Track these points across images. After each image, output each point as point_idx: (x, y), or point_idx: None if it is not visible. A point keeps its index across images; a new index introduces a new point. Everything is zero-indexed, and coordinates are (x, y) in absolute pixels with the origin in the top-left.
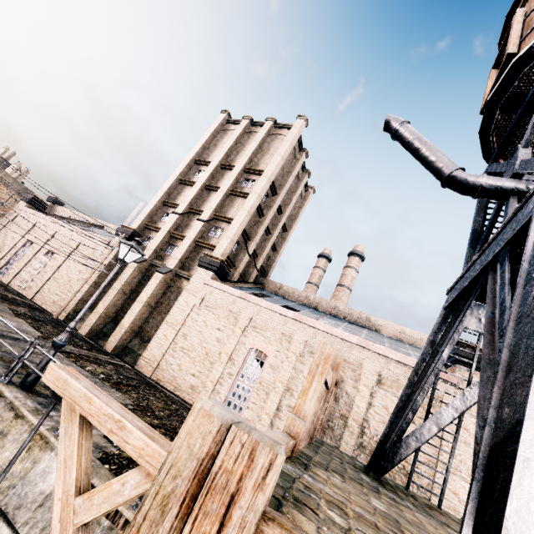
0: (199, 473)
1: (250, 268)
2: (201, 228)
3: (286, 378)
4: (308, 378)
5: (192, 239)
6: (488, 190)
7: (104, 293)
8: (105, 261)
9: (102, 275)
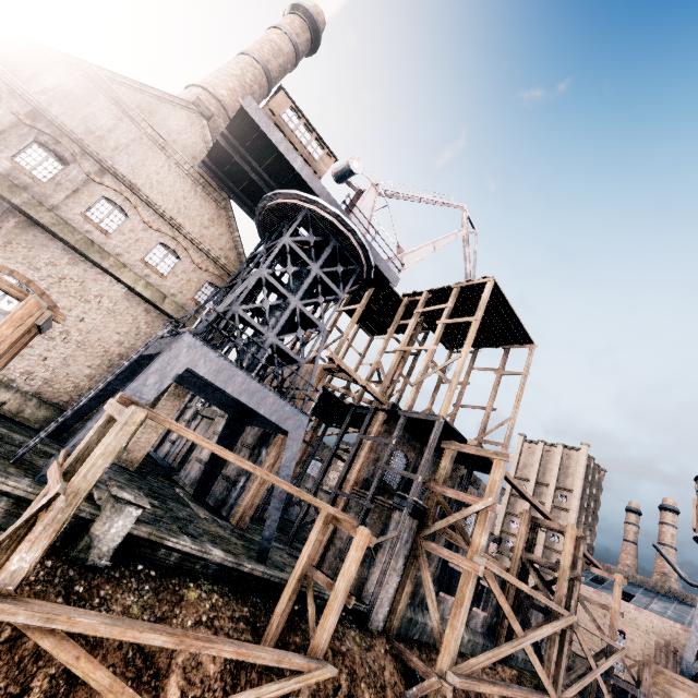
0: (646, 660)
1: None
2: (545, 537)
3: (643, 647)
4: (654, 650)
5: (542, 546)
6: (697, 587)
7: None
8: None
9: None
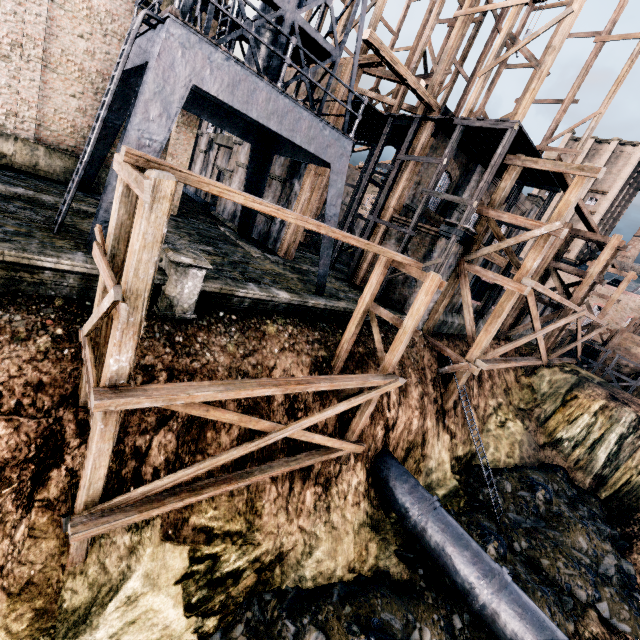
0: (621, 330)
1: (586, 251)
2: None
3: (615, 318)
4: (630, 323)
5: None
6: None
7: None
8: None
9: None
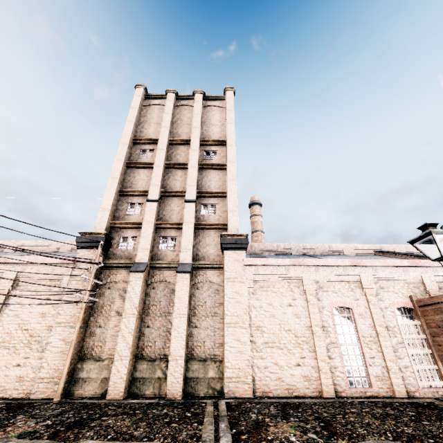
0: None
1: None
2: (194, 209)
3: (381, 320)
4: None
5: (193, 224)
6: None
7: (100, 328)
8: (83, 286)
9: (86, 307)
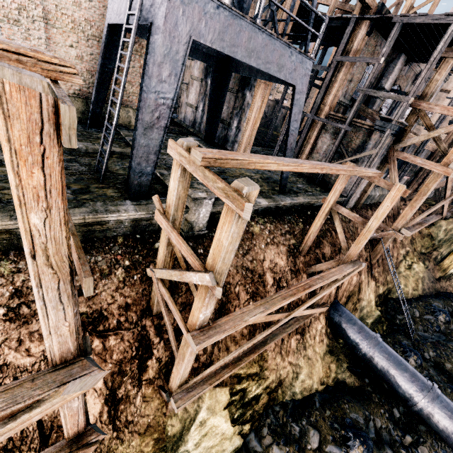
0: None
1: None
2: (448, 103)
3: None
4: None
5: None
6: None
7: None
8: None
9: None
